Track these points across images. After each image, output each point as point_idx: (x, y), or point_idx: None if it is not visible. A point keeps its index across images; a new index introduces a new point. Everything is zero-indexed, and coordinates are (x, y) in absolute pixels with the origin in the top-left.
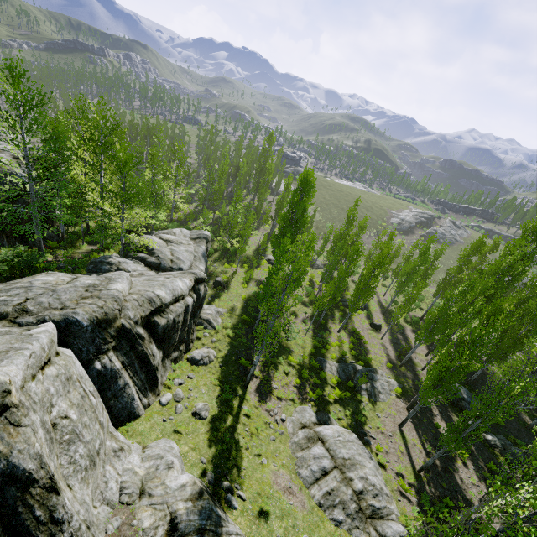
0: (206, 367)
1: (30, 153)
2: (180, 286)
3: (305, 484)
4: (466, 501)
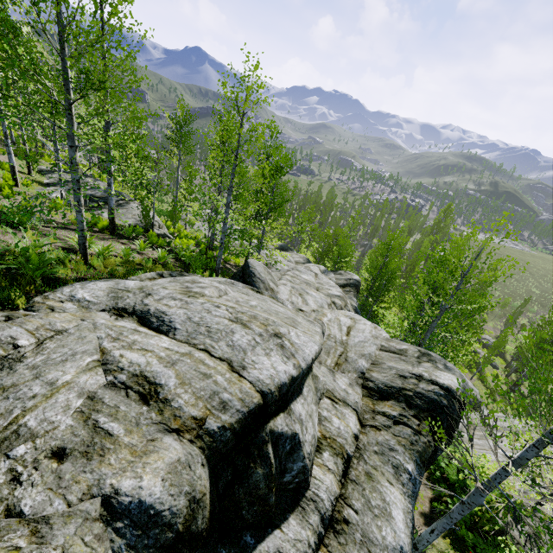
0: None
1: (345, 278)
2: None
3: None
4: None
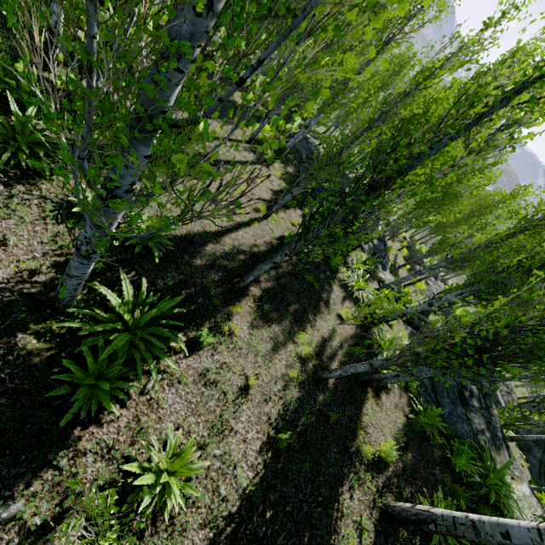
0: None
1: None
2: None
3: None
4: (208, 75)
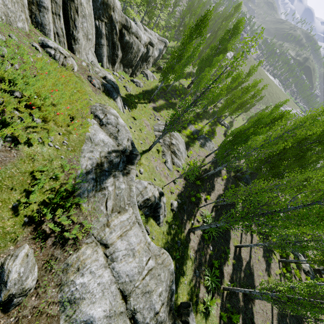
0: (136, 87)
1: None
2: (141, 35)
3: (154, 130)
4: (212, 183)
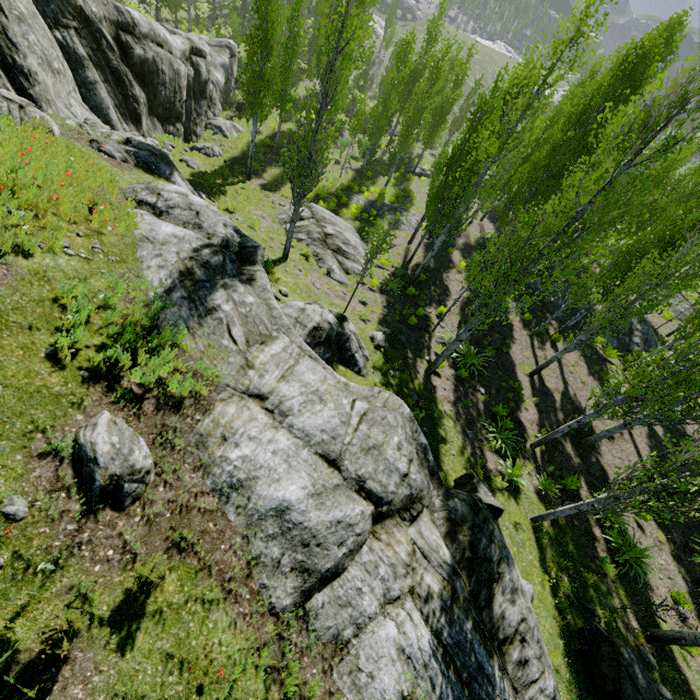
0: (209, 159)
1: None
2: (167, 36)
3: (281, 223)
4: (442, 284)
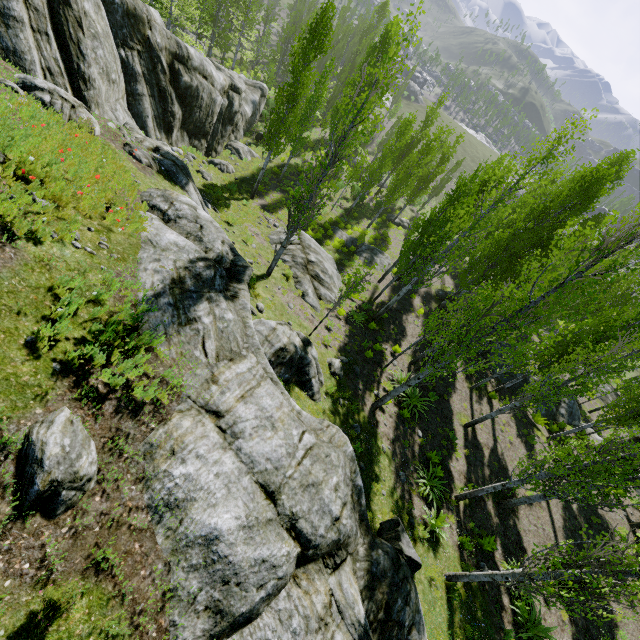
0: (222, 173)
1: None
2: (213, 72)
3: (271, 242)
4: (400, 325)
